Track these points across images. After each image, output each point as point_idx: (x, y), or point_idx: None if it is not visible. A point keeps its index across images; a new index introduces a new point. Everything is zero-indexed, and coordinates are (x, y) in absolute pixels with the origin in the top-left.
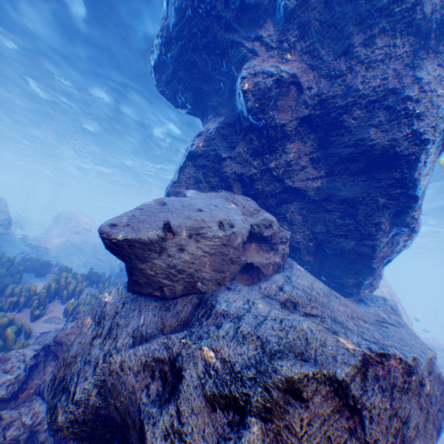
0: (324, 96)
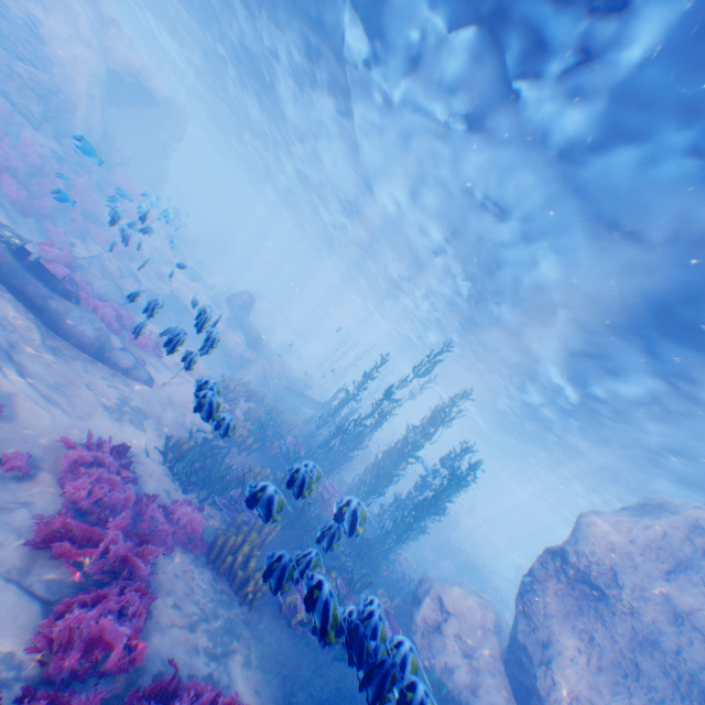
0: None
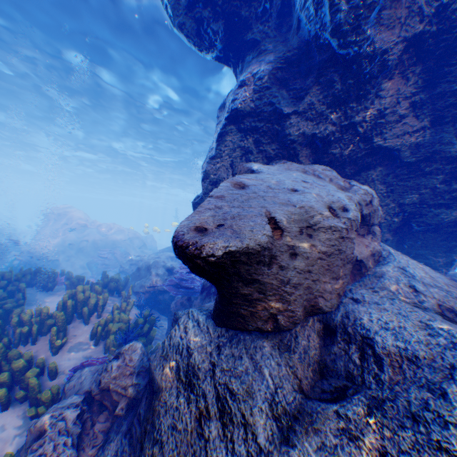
0: (447, 0)
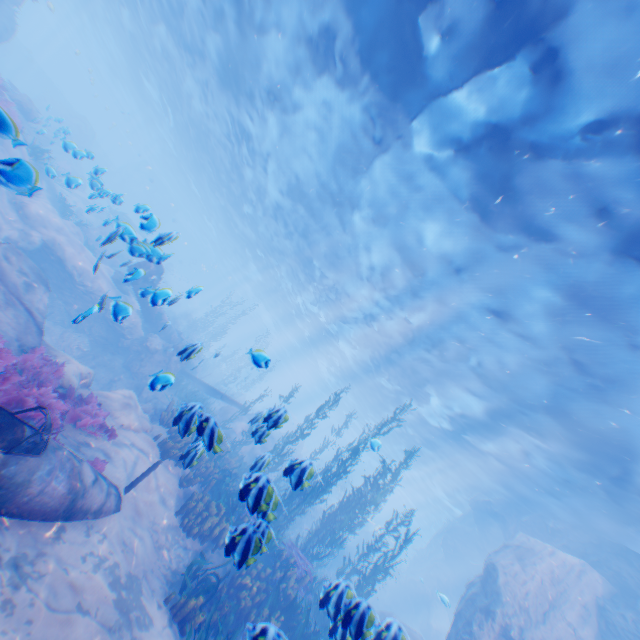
0: None
